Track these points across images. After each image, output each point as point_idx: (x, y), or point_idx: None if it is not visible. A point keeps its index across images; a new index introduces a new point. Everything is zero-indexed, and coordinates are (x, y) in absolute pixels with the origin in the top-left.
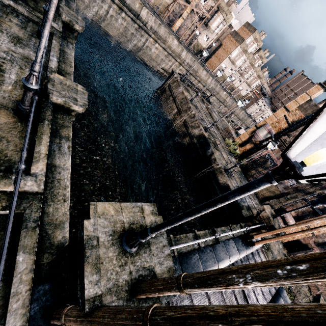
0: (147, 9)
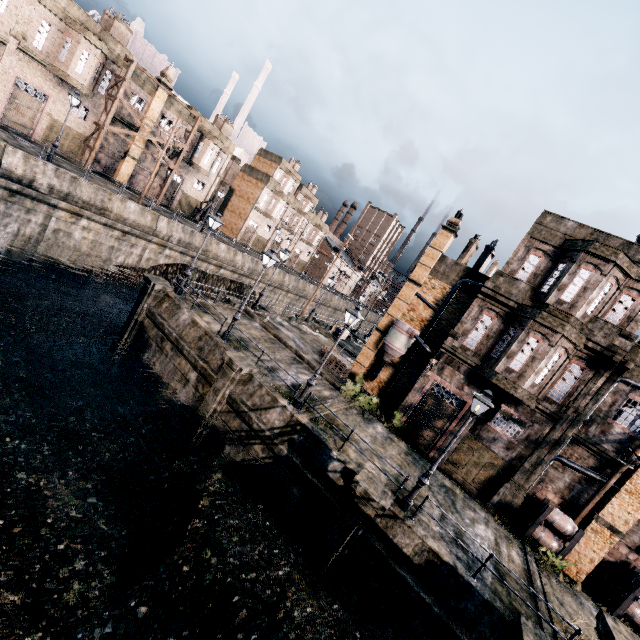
0: (22, 152)
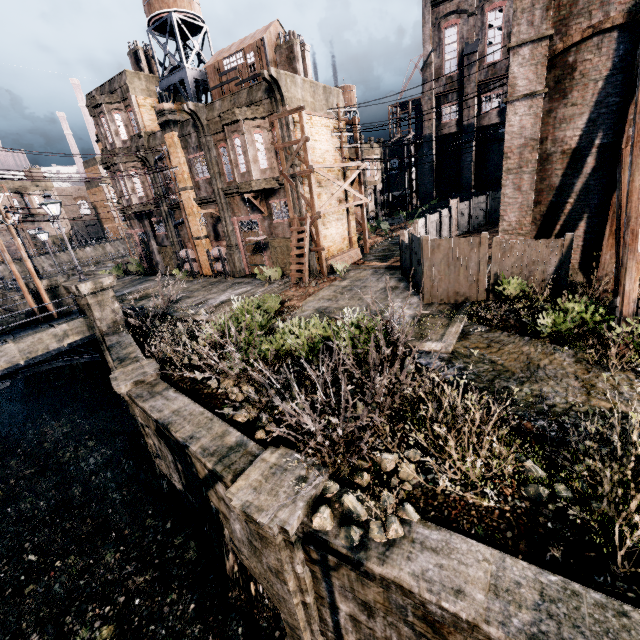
0: None
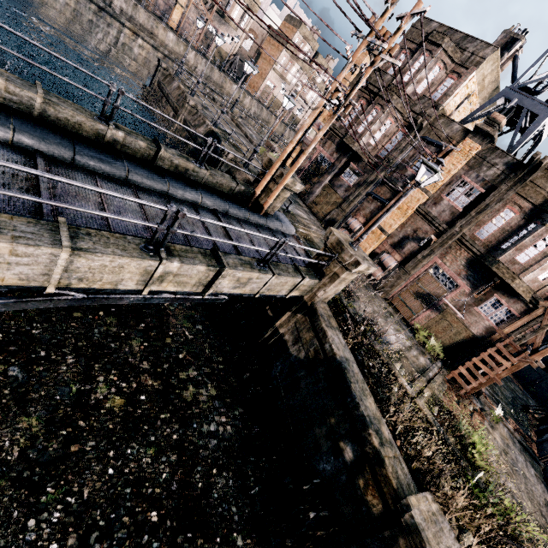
0: None
